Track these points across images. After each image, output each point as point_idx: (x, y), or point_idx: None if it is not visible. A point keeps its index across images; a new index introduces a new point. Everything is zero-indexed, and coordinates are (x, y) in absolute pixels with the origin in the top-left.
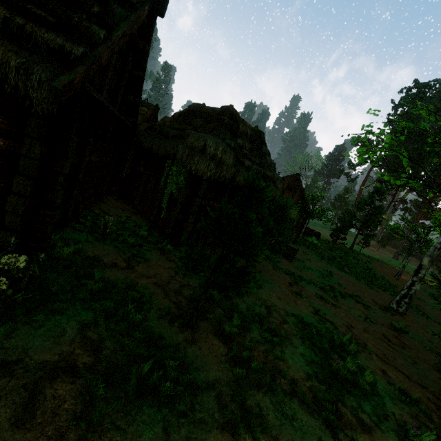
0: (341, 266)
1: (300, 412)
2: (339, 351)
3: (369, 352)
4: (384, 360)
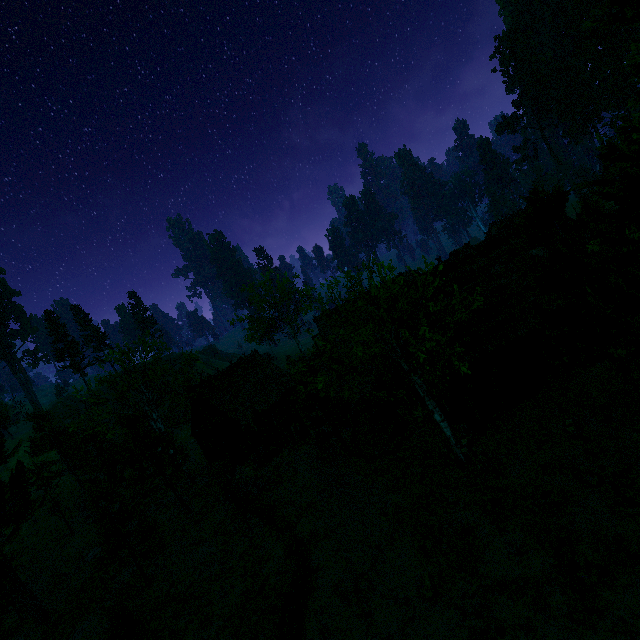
0: None
1: None
2: None
3: None
4: None
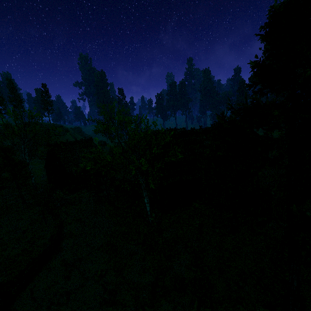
0: None
1: None
2: None
3: None
4: None
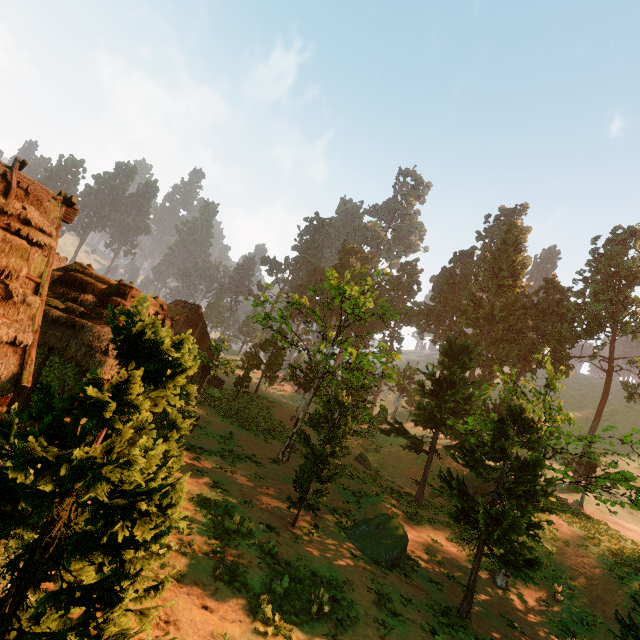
0: (243, 422)
1: (203, 560)
2: (231, 513)
3: (253, 506)
4: (262, 508)
